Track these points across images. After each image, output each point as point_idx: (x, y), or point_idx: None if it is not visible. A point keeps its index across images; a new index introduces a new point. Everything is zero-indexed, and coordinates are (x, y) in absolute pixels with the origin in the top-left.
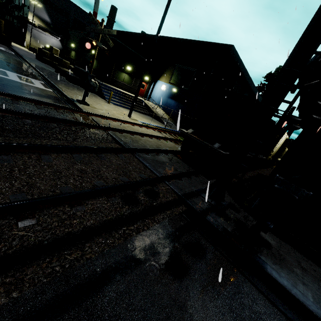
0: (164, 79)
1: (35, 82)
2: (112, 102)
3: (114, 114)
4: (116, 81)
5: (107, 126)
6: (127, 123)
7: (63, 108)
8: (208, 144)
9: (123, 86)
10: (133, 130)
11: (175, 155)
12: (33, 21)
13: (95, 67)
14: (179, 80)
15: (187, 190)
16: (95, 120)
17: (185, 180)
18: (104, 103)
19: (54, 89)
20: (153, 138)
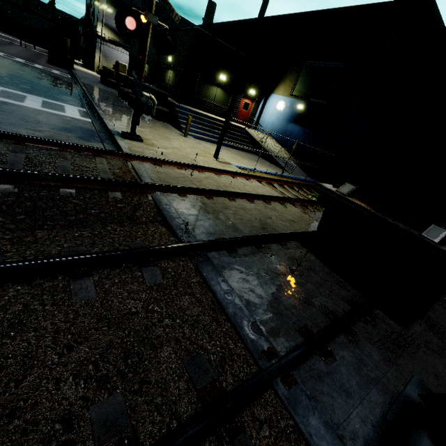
0: (281, 91)
1: (68, 109)
2: (192, 134)
3: (186, 155)
4: (203, 101)
5: (157, 180)
6: (207, 171)
7: (75, 148)
8: (405, 229)
9: (213, 108)
10: (215, 184)
11: (303, 245)
12: (103, 34)
13: (172, 82)
14: (310, 88)
15: (358, 426)
16: (135, 168)
17: (341, 354)
18: (177, 137)
19: (96, 117)
20: (255, 200)
